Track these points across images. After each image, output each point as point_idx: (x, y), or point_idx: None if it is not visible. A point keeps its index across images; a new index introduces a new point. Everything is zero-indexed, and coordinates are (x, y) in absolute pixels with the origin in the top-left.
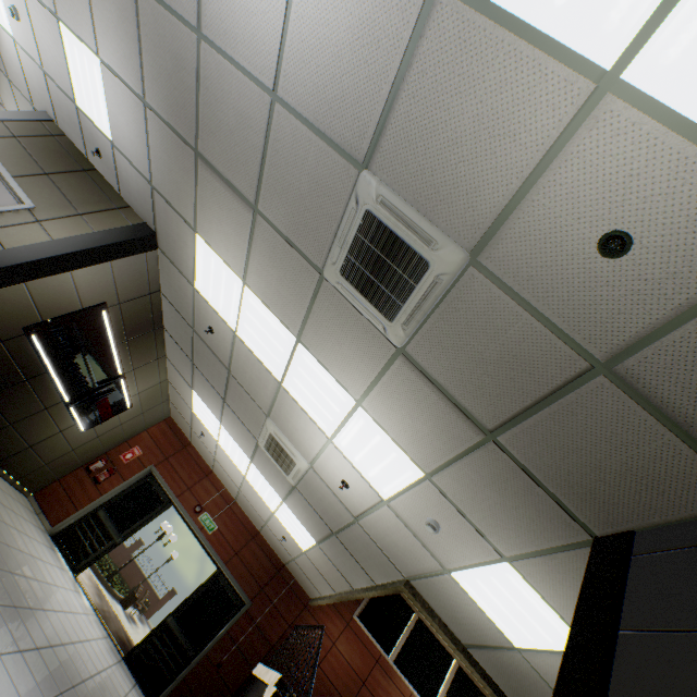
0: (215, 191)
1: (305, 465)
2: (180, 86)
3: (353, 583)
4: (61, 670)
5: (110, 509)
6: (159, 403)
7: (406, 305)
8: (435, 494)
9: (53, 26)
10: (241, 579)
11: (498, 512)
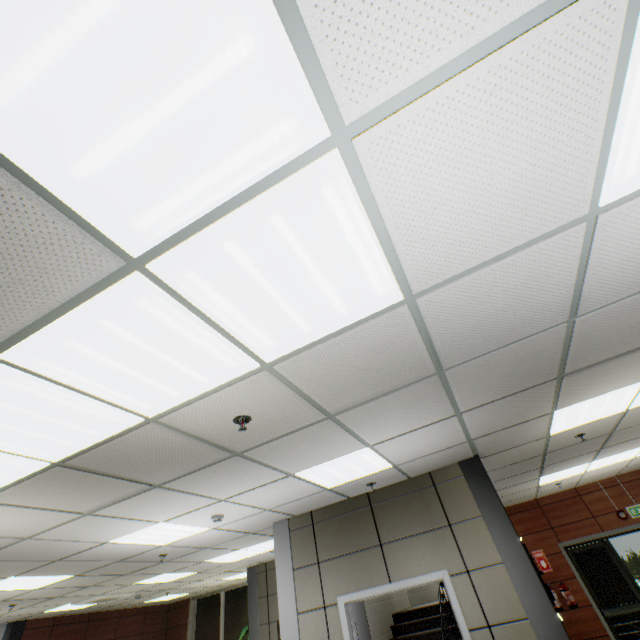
0: (594, 373)
1: None
2: (528, 367)
3: None
4: None
5: (603, 602)
6: None
7: None
8: None
9: (283, 483)
10: None
11: None
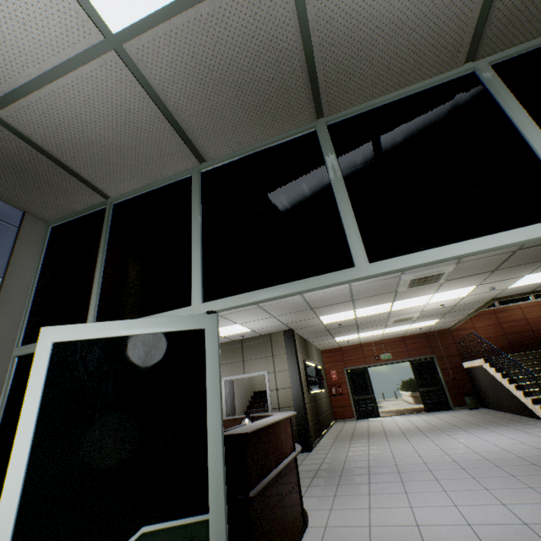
0: (326, 308)
1: (419, 314)
2: (295, 306)
3: (467, 313)
4: (447, 426)
5: (355, 393)
6: (318, 353)
7: (441, 278)
8: (485, 285)
9: None
10: (421, 354)
11: (512, 274)
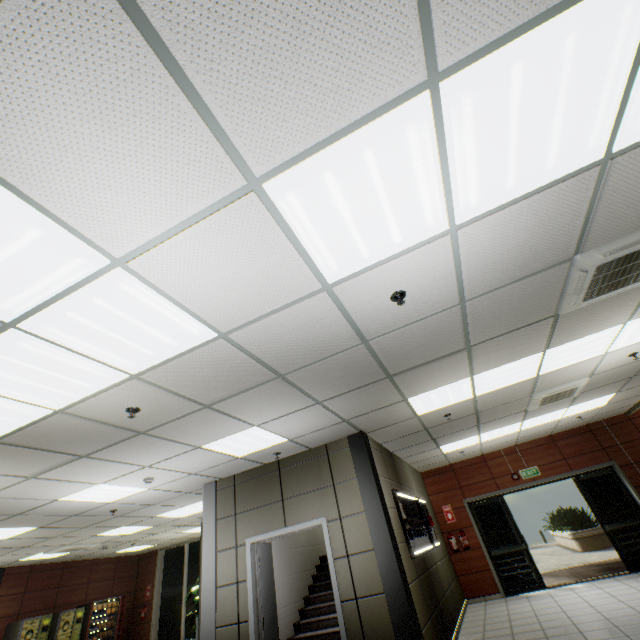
0: (418, 373)
1: (587, 380)
2: (355, 371)
3: None
4: None
5: (492, 545)
6: (417, 478)
7: None
8: None
9: (195, 453)
10: (589, 463)
11: None
